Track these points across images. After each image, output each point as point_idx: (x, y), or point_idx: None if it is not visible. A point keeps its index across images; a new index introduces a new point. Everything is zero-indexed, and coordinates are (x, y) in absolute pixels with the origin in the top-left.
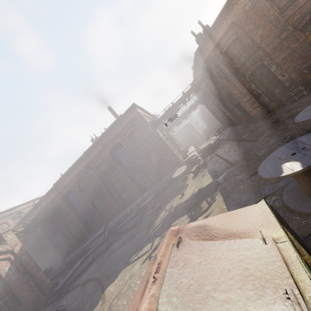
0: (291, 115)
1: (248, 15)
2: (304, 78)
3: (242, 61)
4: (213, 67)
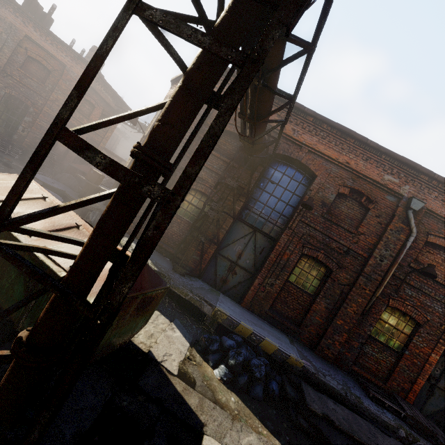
0: (4, 162)
1: (73, 82)
2: (29, 150)
3: (25, 82)
4: (1, 35)
